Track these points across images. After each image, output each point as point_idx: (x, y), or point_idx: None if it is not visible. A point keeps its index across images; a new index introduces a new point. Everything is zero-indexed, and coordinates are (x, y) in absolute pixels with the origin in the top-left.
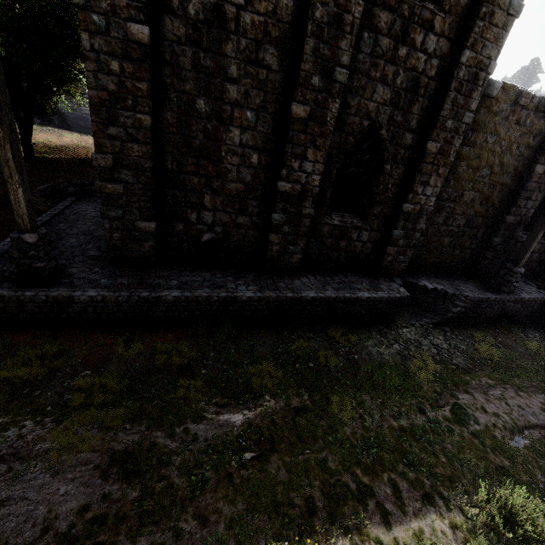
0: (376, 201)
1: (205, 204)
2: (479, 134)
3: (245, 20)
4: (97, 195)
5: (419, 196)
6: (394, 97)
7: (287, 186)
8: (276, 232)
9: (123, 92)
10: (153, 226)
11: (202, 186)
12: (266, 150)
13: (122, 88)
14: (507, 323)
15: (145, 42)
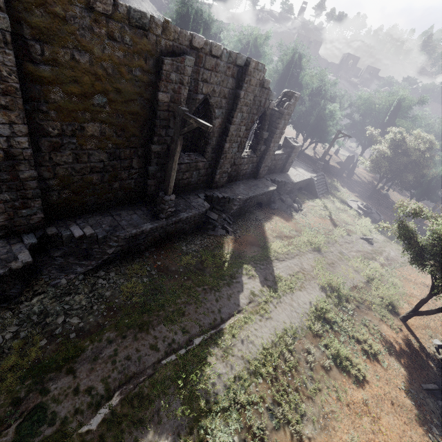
0: None
1: None
2: (56, 48)
3: None
4: None
5: None
6: None
7: None
8: None
9: None
10: None
11: None
12: None
13: None
14: (175, 239)
15: None
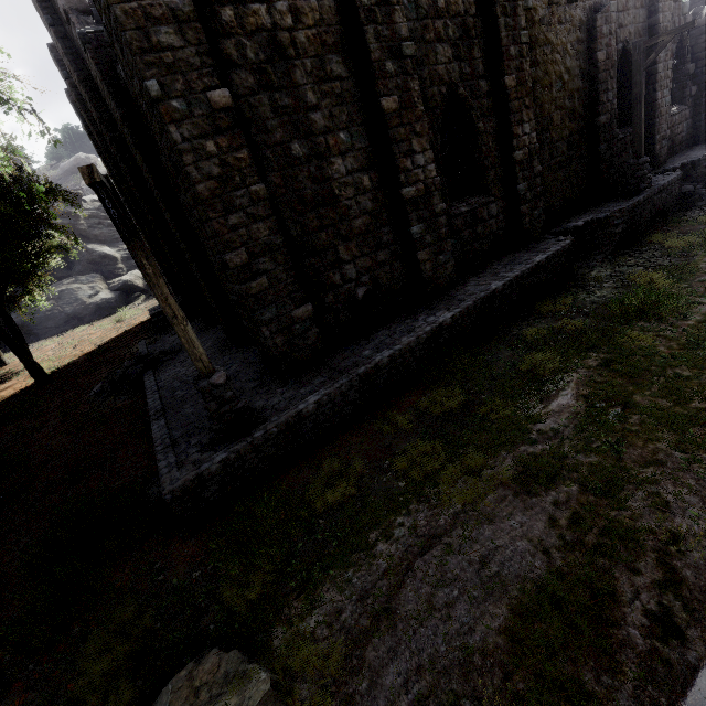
0: (486, 166)
1: (342, 258)
2: (536, 50)
3: (301, 40)
4: (166, 359)
5: (521, 138)
6: (454, 51)
7: (411, 190)
8: (421, 248)
9: (228, 171)
10: (310, 307)
11: (332, 239)
12: (372, 165)
13: (225, 167)
14: (664, 218)
15: (229, 105)
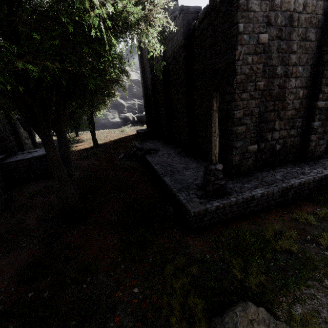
0: None
1: (275, 127)
2: None
3: (301, 19)
4: (153, 152)
5: None
6: None
7: (323, 103)
8: (314, 134)
9: (251, 72)
10: (256, 147)
11: (275, 117)
12: (306, 86)
13: (251, 70)
14: None
15: (265, 42)
